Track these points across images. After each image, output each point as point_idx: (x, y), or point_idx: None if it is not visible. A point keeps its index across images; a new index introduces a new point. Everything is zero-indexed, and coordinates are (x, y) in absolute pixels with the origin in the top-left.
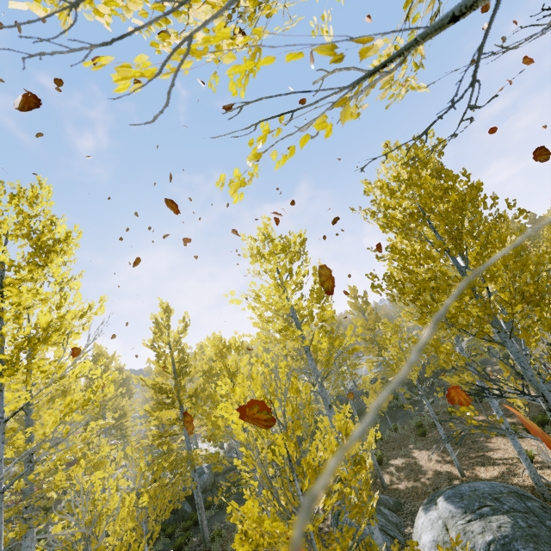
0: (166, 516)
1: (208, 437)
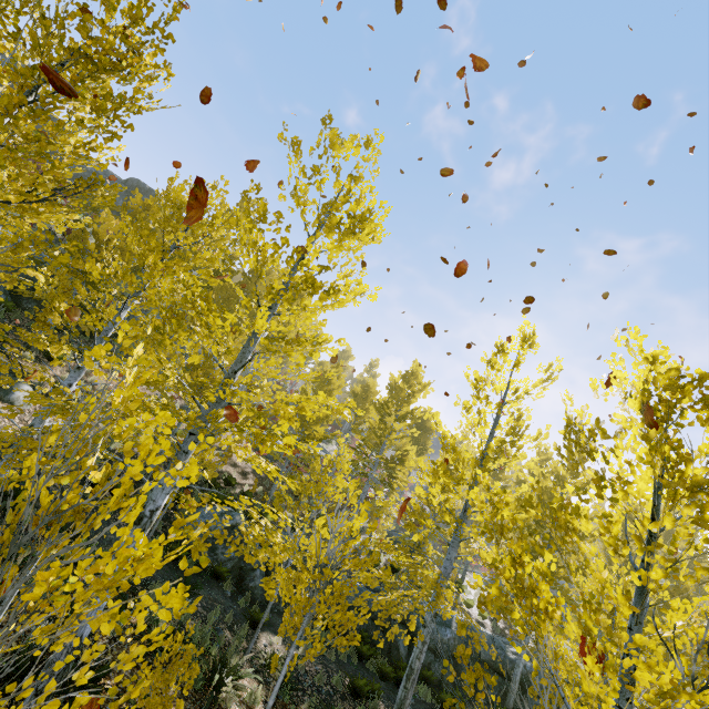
0: (340, 645)
1: (485, 602)
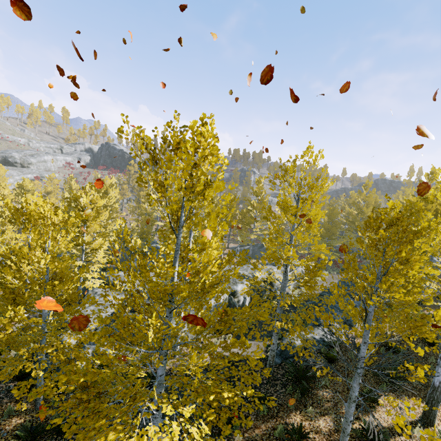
0: None
1: None
